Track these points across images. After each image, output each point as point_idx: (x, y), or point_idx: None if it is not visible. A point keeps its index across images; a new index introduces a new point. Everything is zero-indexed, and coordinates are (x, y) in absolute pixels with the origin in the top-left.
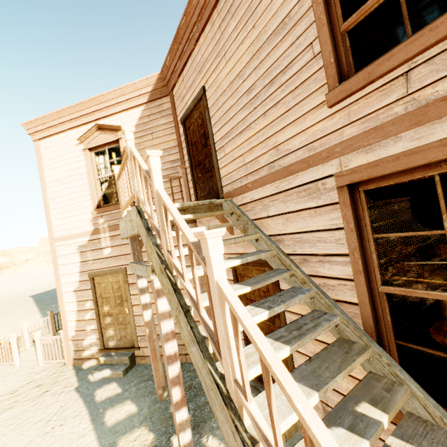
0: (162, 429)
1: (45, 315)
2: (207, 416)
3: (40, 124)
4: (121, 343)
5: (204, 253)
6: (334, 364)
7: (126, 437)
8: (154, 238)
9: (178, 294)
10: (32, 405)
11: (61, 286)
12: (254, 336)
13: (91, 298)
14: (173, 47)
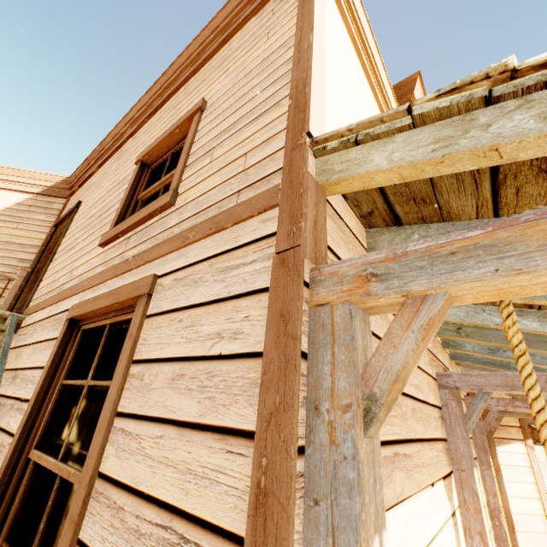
0: None
1: None
2: None
3: None
4: None
5: None
6: None
7: None
8: None
9: None
10: None
11: None
12: None
13: None
14: (85, 163)
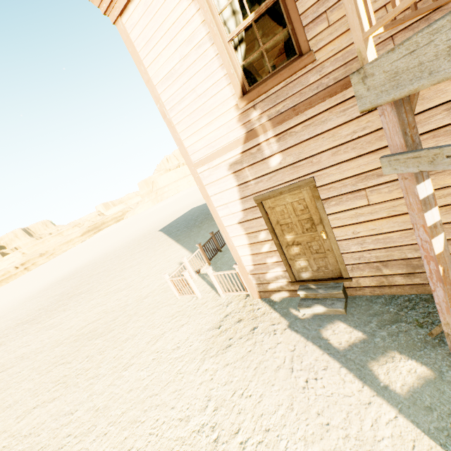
0: None
1: (184, 245)
2: None
3: None
4: (319, 274)
5: None
6: None
7: None
8: None
9: None
10: (252, 345)
11: (221, 219)
12: None
13: (265, 228)
14: None
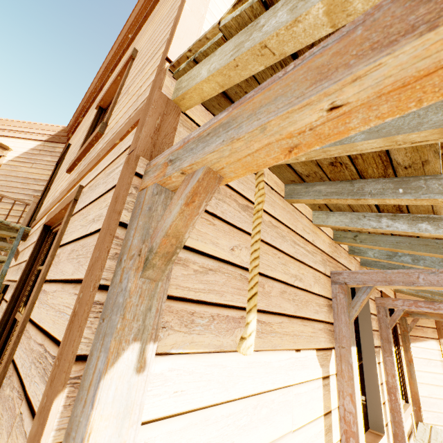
0: None
1: None
2: None
3: None
4: None
5: None
6: None
7: None
8: None
9: None
10: None
11: None
12: None
13: None
14: (75, 114)
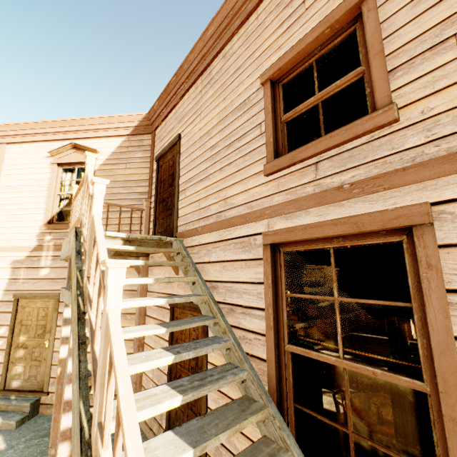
0: None
1: None
2: None
3: (14, 130)
4: (27, 384)
5: (105, 281)
6: (225, 421)
7: None
8: (80, 262)
9: (81, 323)
10: None
11: None
12: (118, 370)
13: (8, 323)
14: (162, 96)
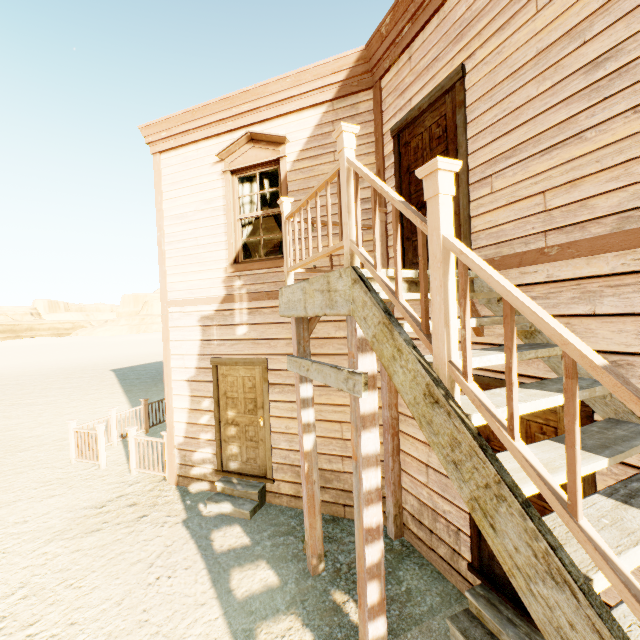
0: (324, 629)
1: (131, 400)
2: (396, 625)
3: (165, 129)
4: (247, 467)
5: None
6: None
7: (267, 626)
8: (402, 331)
9: (492, 458)
10: (126, 533)
11: (171, 370)
12: None
13: (211, 395)
14: None
